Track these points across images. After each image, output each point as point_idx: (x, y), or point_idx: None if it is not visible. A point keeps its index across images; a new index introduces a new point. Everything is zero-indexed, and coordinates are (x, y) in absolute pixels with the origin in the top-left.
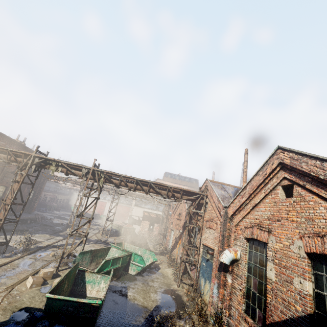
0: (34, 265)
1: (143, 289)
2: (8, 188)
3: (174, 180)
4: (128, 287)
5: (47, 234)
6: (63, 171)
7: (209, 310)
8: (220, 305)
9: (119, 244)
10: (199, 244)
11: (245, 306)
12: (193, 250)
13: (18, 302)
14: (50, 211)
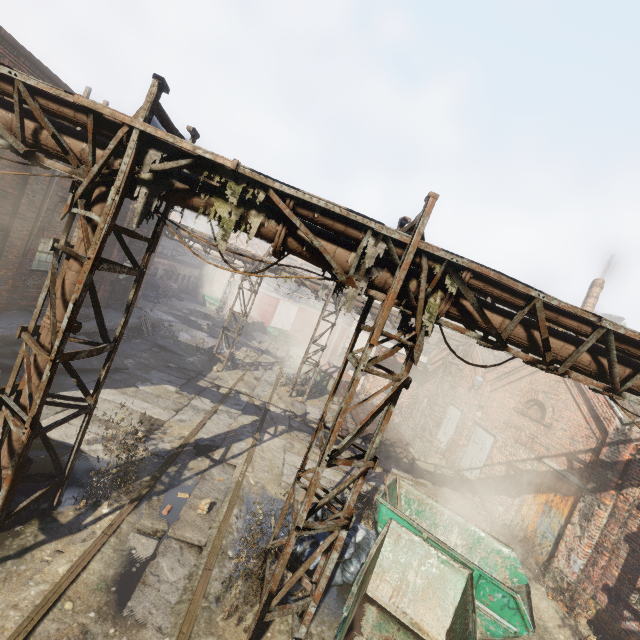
0: (157, 589)
1: None
2: None
3: None
4: None
5: (172, 387)
6: (265, 236)
7: None
8: None
9: (392, 491)
10: None
11: None
12: None
13: None
14: (166, 300)
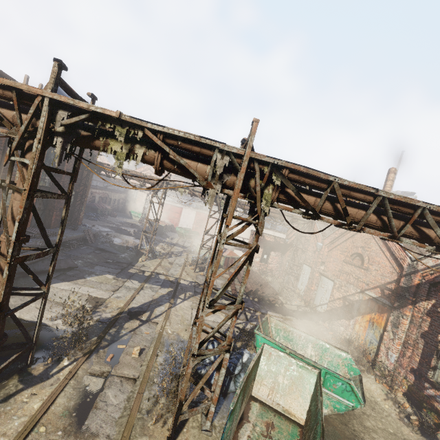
0: (105, 410)
1: None
2: None
3: None
4: None
5: (111, 275)
6: (148, 161)
7: None
8: None
9: (265, 325)
10: None
11: None
12: None
13: None
14: (103, 218)
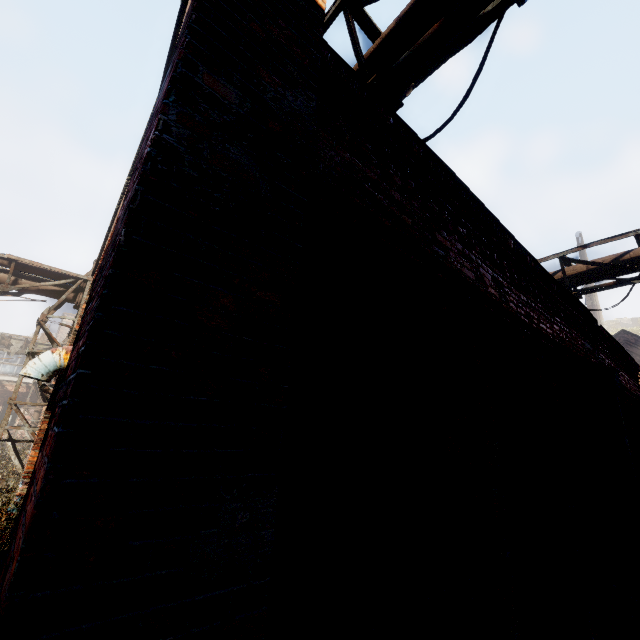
0: None
1: None
2: None
3: None
4: None
5: None
6: None
7: None
8: (23, 488)
9: None
10: None
11: None
12: None
13: None
14: None
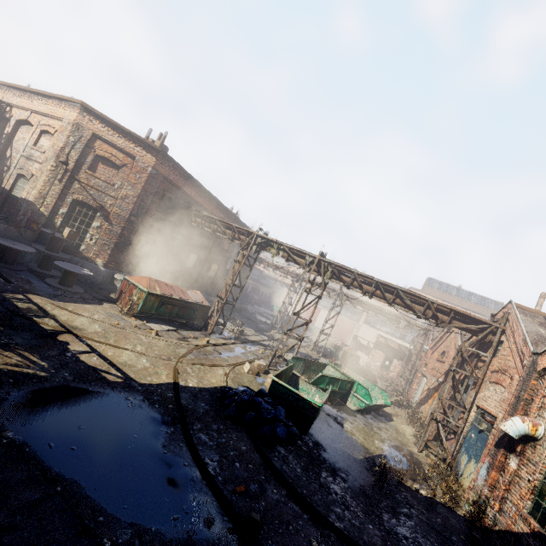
0: (246, 355)
1: (364, 430)
2: (220, 267)
3: (445, 295)
4: (345, 419)
5: (252, 330)
6: (283, 257)
7: (466, 498)
8: (487, 492)
9: (338, 367)
10: (470, 405)
11: (532, 505)
12: (458, 412)
13: (240, 379)
14: (251, 305)
